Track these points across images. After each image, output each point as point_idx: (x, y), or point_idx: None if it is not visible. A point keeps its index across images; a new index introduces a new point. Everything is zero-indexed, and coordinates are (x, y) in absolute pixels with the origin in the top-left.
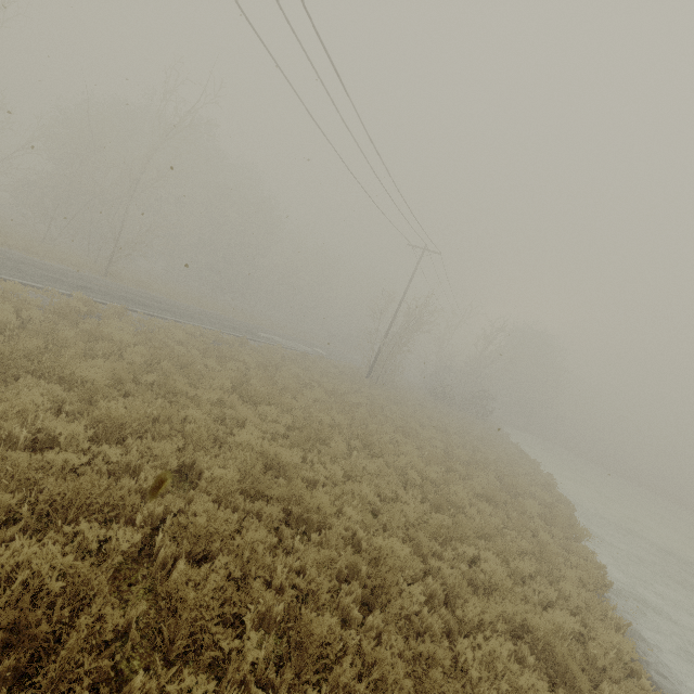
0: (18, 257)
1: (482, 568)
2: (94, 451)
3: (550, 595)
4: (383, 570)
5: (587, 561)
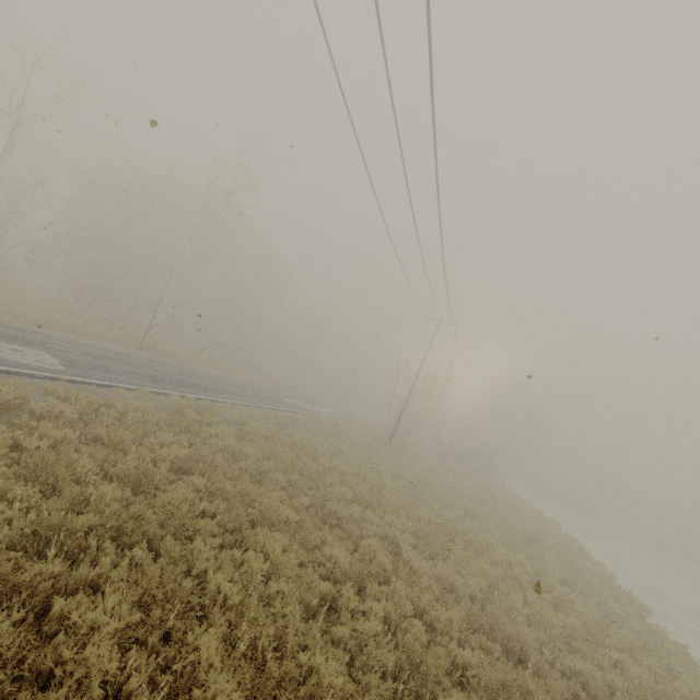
0: (87, 347)
1: (625, 670)
2: (364, 608)
3: (683, 691)
4: (600, 695)
5: (662, 639)
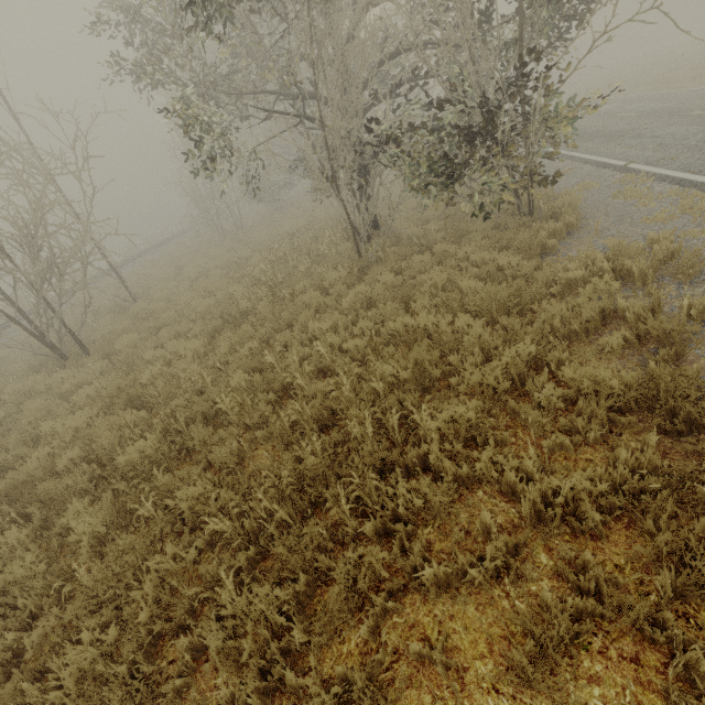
0: None
1: None
2: None
3: None
4: None
5: None
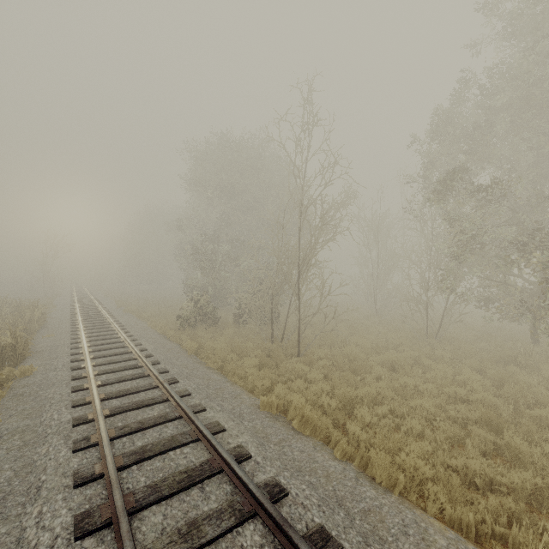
0: None
1: None
2: None
3: None
4: None
5: None
